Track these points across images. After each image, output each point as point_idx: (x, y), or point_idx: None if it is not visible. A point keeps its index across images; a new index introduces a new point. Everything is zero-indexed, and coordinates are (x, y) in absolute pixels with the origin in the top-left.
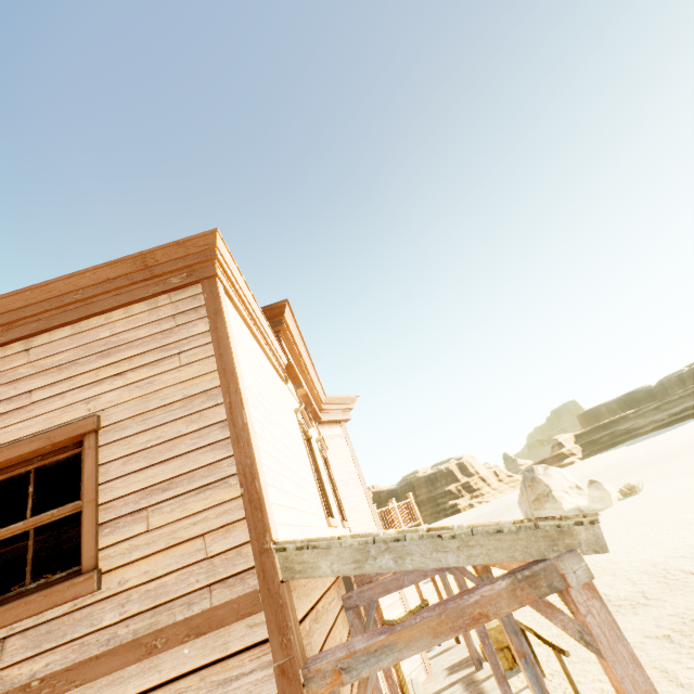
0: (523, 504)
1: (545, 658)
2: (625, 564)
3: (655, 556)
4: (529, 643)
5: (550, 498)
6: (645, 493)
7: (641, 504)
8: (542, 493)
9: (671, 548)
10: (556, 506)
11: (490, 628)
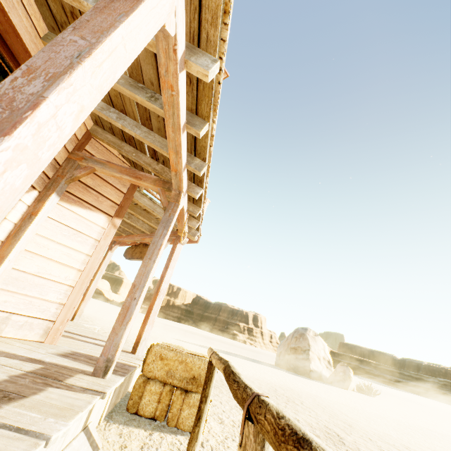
0: (282, 346)
1: (215, 444)
2: (364, 425)
3: (406, 441)
4: (205, 397)
5: (305, 353)
6: (378, 399)
7: (375, 402)
8: (302, 347)
9: (427, 446)
10: (306, 362)
11: (173, 348)
